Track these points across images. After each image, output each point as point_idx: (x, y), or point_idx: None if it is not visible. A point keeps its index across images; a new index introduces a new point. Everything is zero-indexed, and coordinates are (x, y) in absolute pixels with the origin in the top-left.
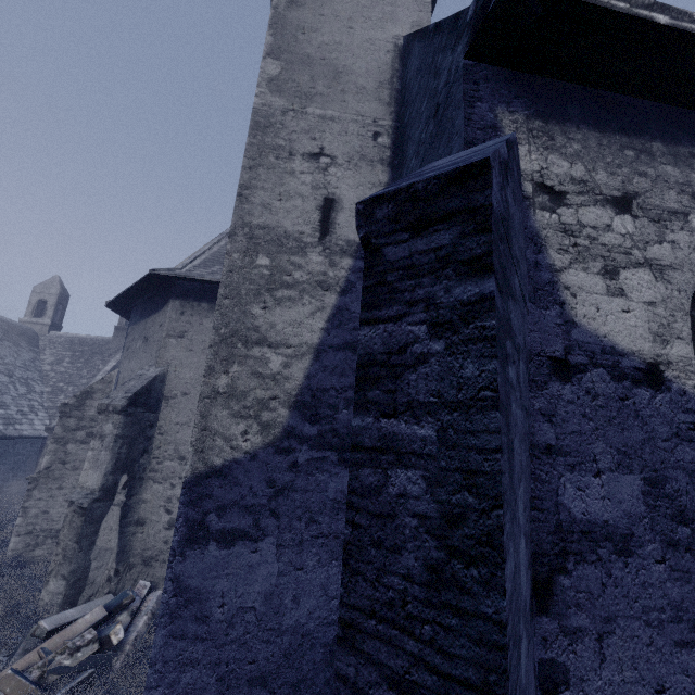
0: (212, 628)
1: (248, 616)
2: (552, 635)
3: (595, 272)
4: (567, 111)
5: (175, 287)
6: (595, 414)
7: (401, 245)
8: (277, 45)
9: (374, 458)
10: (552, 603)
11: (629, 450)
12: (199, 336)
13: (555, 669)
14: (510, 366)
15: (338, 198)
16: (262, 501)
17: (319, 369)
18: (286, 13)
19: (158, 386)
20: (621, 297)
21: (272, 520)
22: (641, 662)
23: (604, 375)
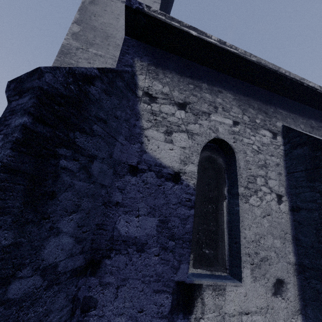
0: None
1: None
2: (94, 285)
3: (161, 131)
4: (168, 65)
5: None
6: (144, 191)
7: (16, 101)
8: (80, 19)
9: None
10: (98, 271)
11: (156, 207)
12: None
13: (91, 300)
14: (66, 160)
15: None
16: None
17: None
18: (88, 6)
19: None
20: (171, 143)
21: None
22: (135, 299)
23: (153, 175)
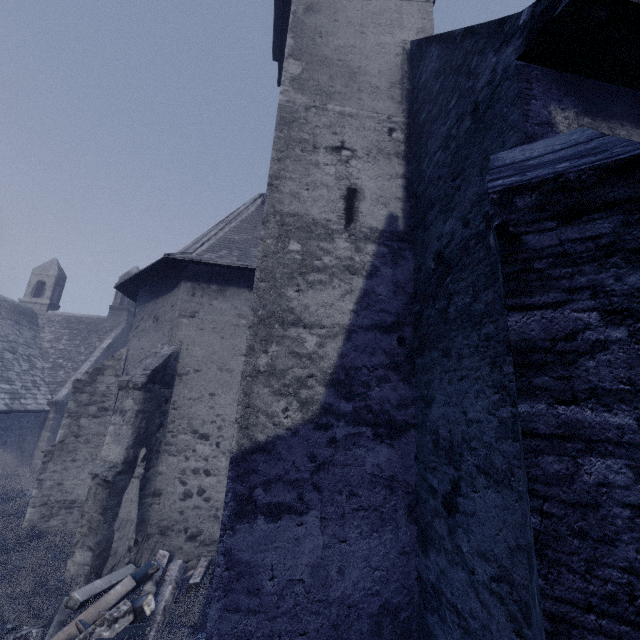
0: (263, 600)
1: (297, 588)
2: None
3: None
4: (610, 109)
5: (186, 270)
6: None
7: (546, 234)
8: (297, 47)
9: (555, 446)
10: None
11: None
12: (209, 316)
13: None
14: None
15: (359, 188)
16: (304, 475)
17: (351, 349)
18: (304, 18)
19: (172, 363)
20: None
21: (314, 494)
22: None
23: None
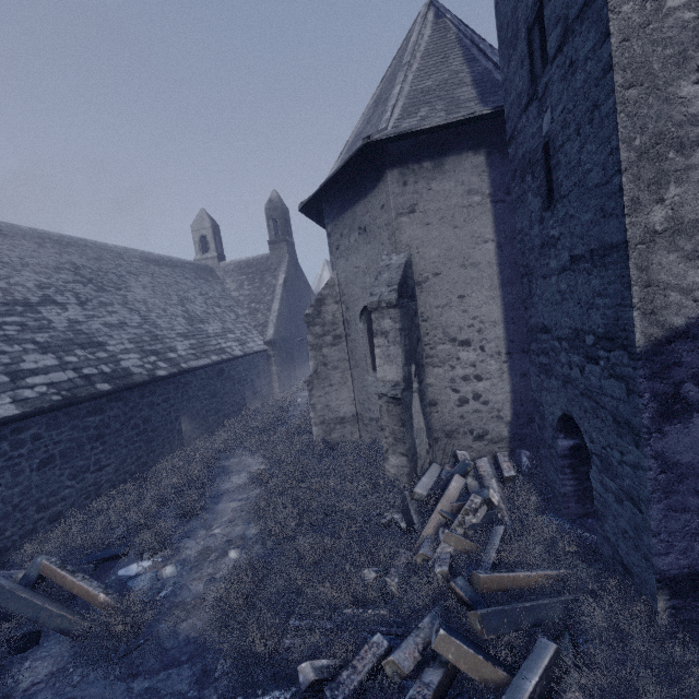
0: None
1: None
2: None
3: None
4: None
5: (386, 154)
6: None
7: None
8: None
9: None
10: None
11: None
12: (431, 205)
13: None
14: None
15: None
16: None
17: None
18: None
19: (408, 272)
20: None
21: None
22: None
23: None
